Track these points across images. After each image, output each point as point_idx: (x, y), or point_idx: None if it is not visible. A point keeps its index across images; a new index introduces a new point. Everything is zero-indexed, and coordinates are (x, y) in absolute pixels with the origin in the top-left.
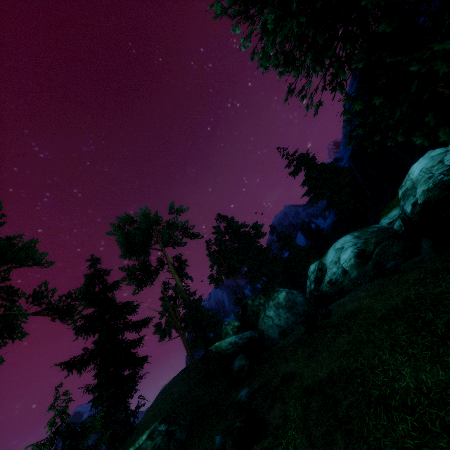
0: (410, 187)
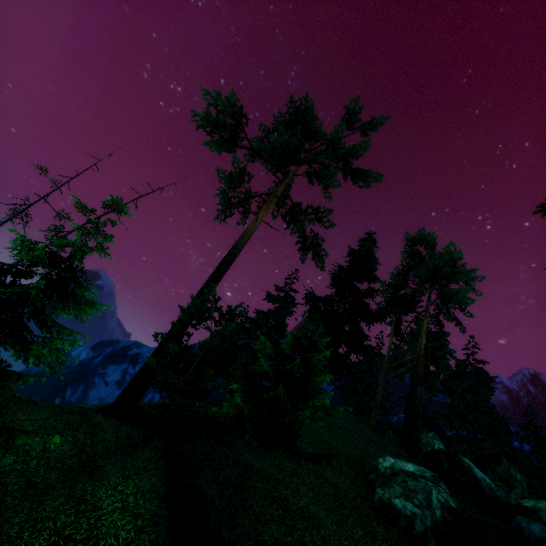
0: None
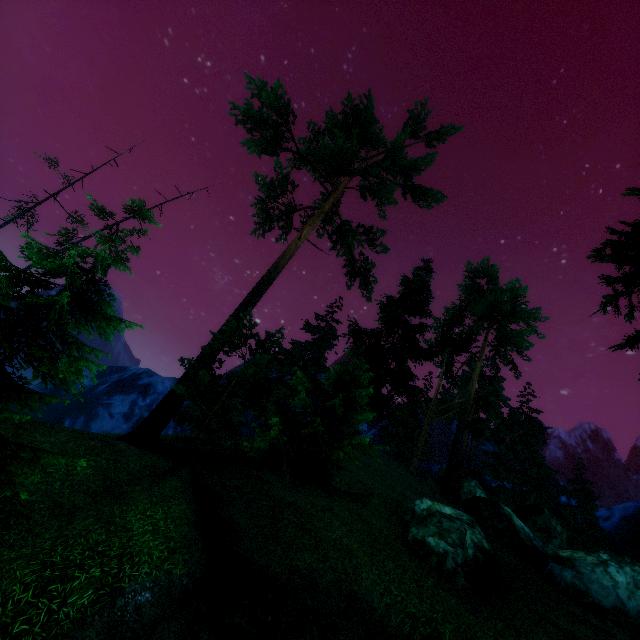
0: None
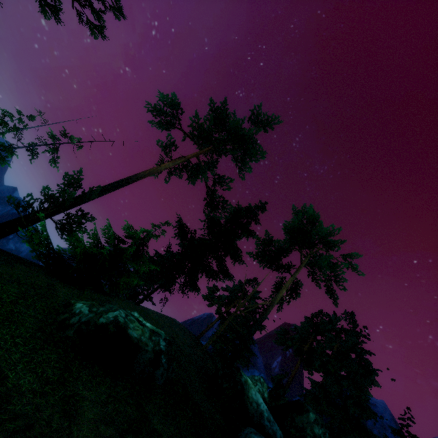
0: None
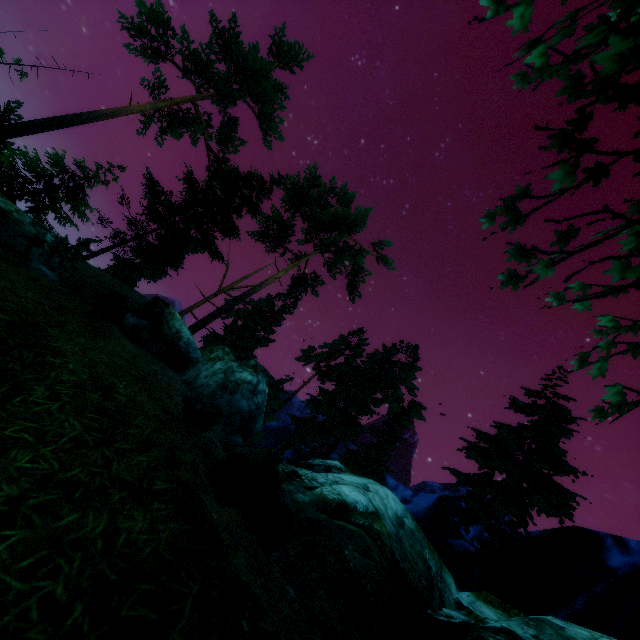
0: (565, 632)
